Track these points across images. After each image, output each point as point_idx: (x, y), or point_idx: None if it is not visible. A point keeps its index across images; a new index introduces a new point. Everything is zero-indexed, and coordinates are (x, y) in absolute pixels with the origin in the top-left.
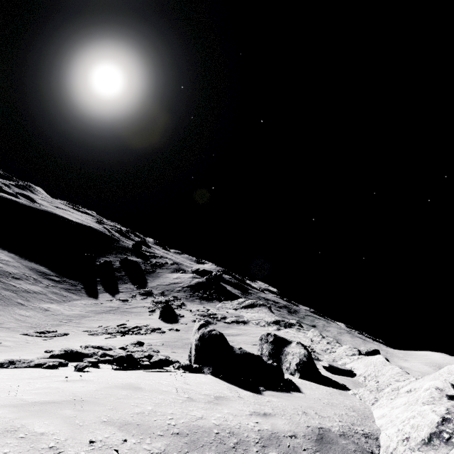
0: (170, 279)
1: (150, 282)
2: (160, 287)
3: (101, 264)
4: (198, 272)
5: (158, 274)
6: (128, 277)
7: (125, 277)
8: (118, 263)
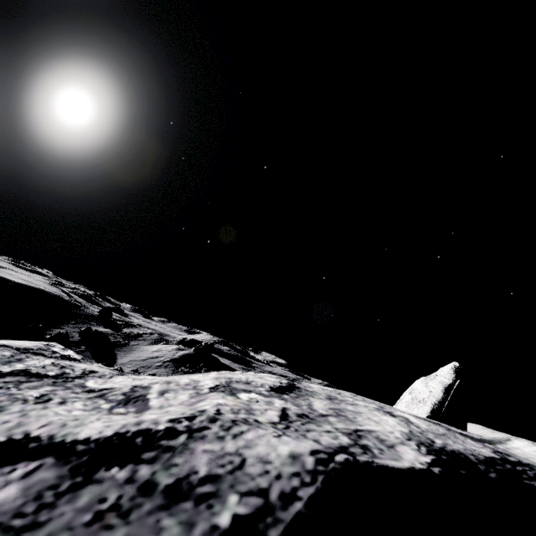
0: (148, 353)
1: (120, 358)
2: (134, 363)
3: (52, 337)
4: (184, 342)
5: (132, 347)
6: (90, 353)
7: (86, 352)
8: (77, 335)
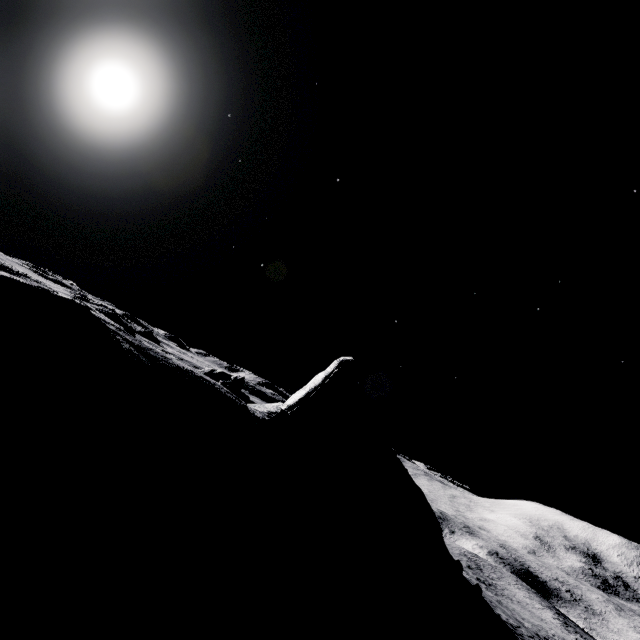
0: None
1: None
2: None
3: None
4: (212, 374)
5: None
6: None
7: None
8: None
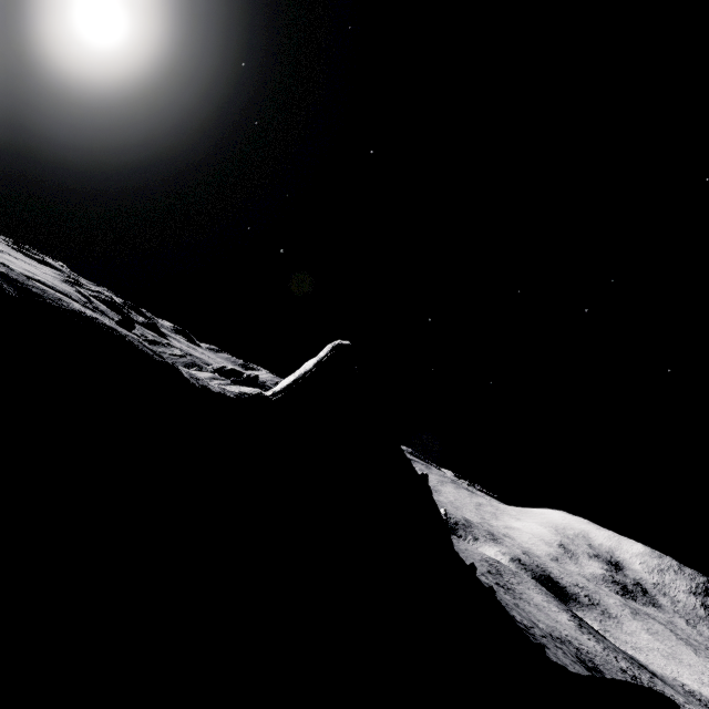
0: None
1: None
2: None
3: None
4: (223, 371)
5: None
6: None
7: None
8: None
